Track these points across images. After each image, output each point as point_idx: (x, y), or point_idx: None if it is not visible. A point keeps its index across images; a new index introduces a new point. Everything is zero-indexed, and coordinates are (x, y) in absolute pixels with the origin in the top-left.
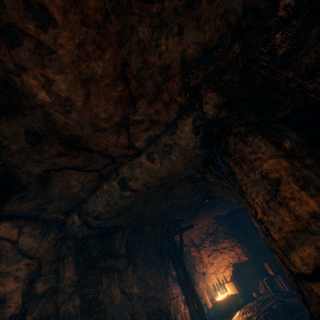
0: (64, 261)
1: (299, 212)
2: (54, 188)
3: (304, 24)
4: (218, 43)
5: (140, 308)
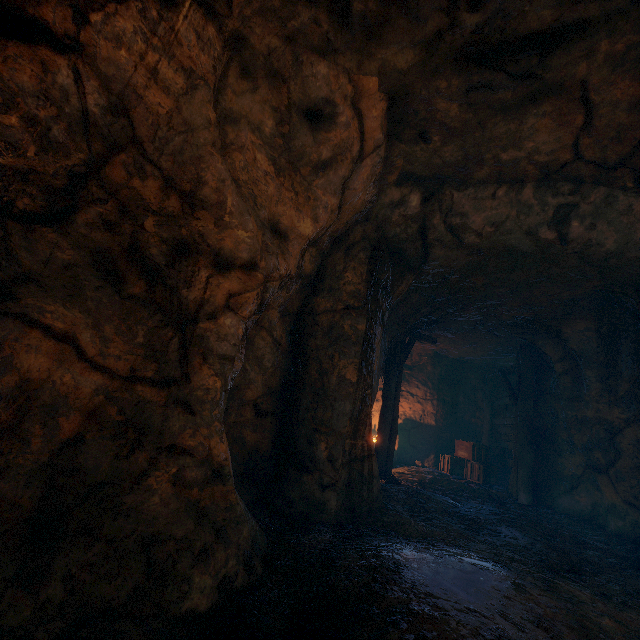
0: (352, 252)
1: None
2: (512, 121)
3: None
4: None
5: None
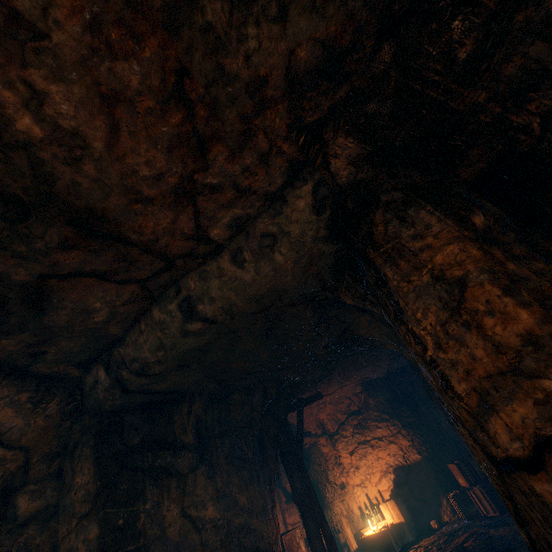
0: (75, 454)
1: (503, 337)
2: (57, 312)
3: (502, 2)
4: (352, 43)
5: (218, 547)
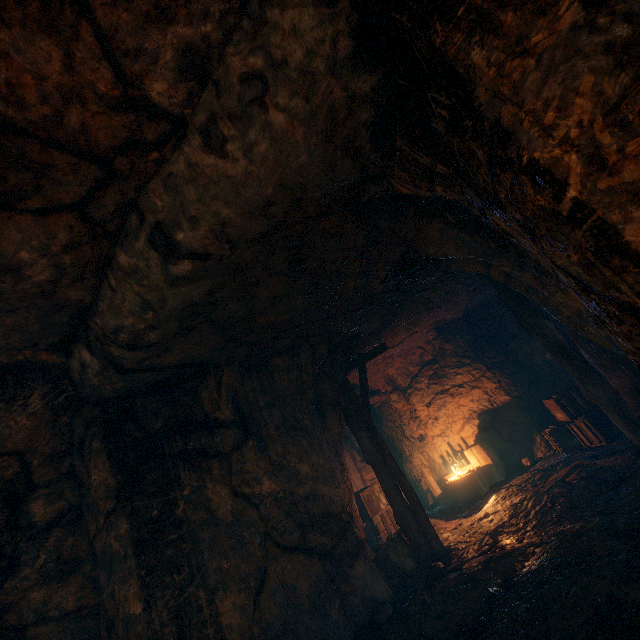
0: (85, 451)
1: None
2: None
3: None
4: None
5: (283, 518)
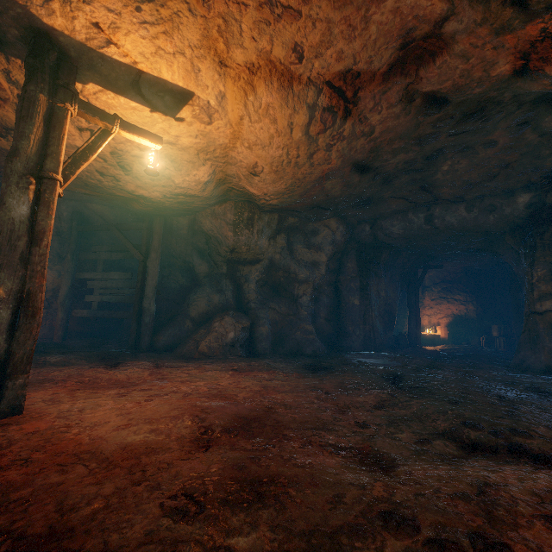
0: (348, 255)
1: None
2: (379, 206)
3: None
4: None
5: (382, 305)
